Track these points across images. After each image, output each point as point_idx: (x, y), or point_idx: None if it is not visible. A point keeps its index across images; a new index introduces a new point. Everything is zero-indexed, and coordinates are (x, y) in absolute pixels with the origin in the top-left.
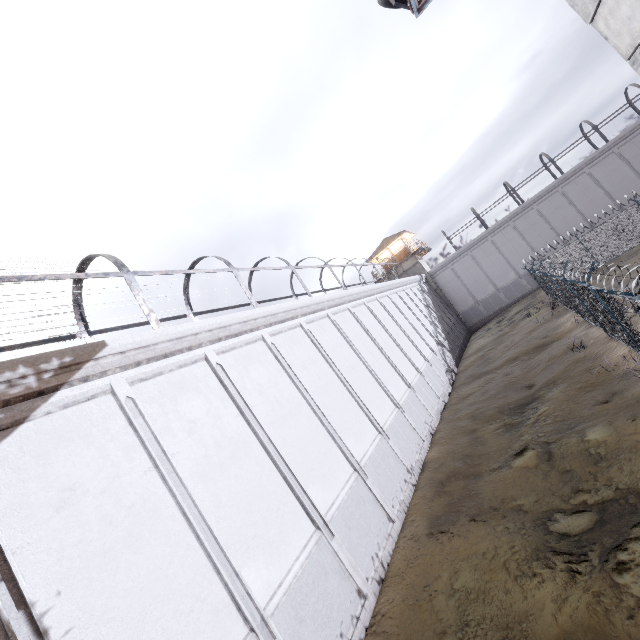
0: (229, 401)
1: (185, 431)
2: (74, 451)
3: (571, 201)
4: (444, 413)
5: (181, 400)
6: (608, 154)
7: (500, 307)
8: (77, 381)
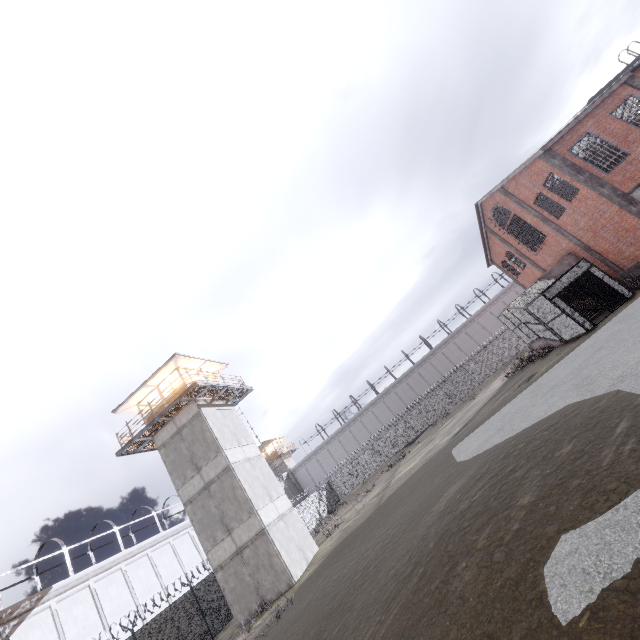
0: (94, 606)
1: (73, 622)
2: (35, 631)
3: (366, 427)
4: None
5: (74, 608)
6: (379, 401)
7: None
8: (40, 604)
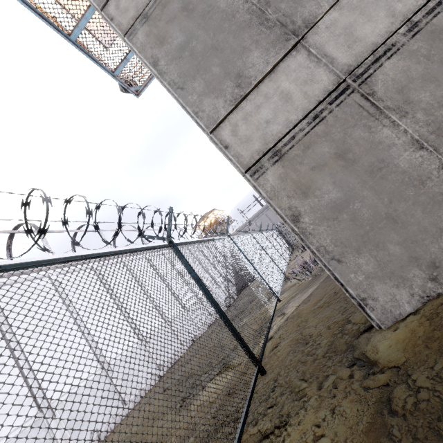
0: None
1: None
2: None
3: None
4: (211, 325)
5: None
6: None
7: None
8: None
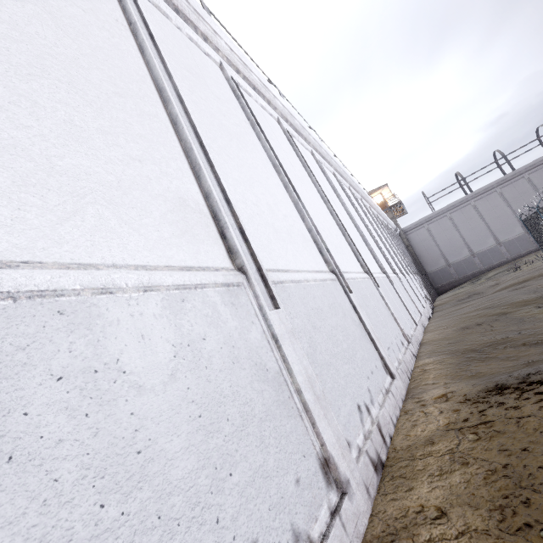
0: (114, 4)
1: None
2: None
3: None
4: (432, 319)
5: None
6: None
7: (473, 272)
8: None
